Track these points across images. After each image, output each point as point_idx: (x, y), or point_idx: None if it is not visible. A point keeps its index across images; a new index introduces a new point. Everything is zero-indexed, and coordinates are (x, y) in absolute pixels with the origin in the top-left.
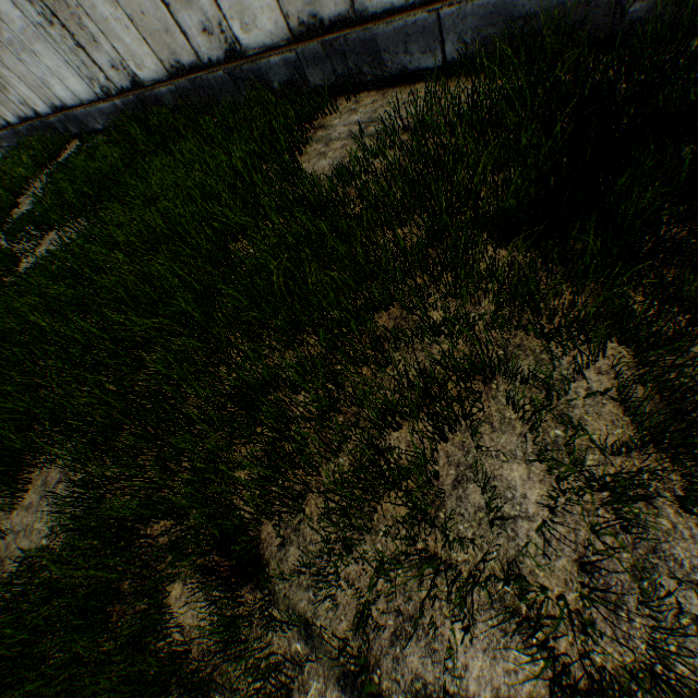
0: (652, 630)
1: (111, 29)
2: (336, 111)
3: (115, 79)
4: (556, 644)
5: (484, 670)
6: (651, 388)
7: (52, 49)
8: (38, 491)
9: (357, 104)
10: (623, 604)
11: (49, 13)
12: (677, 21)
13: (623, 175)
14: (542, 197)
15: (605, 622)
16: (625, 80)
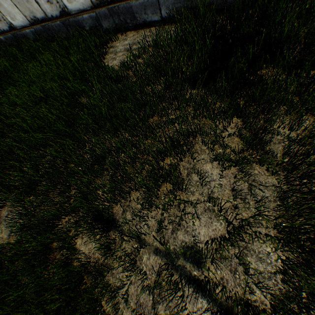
0: (255, 204)
1: None
2: (117, 40)
3: None
4: (227, 217)
5: (205, 232)
6: (248, 130)
7: None
8: None
9: (126, 36)
10: (246, 199)
11: None
12: (245, 3)
13: (232, 58)
14: (206, 68)
15: (242, 206)
16: (230, 25)
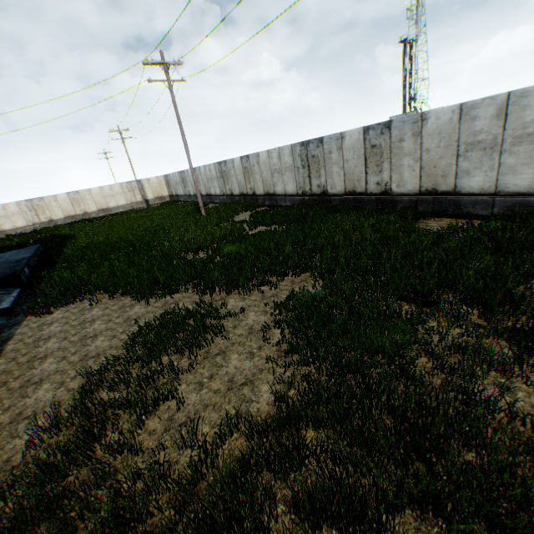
0: None
1: (331, 175)
2: (429, 220)
3: (314, 189)
4: None
5: None
6: None
7: (293, 175)
8: (288, 282)
9: (440, 220)
10: None
11: (306, 165)
12: None
13: None
14: None
15: None
16: None
